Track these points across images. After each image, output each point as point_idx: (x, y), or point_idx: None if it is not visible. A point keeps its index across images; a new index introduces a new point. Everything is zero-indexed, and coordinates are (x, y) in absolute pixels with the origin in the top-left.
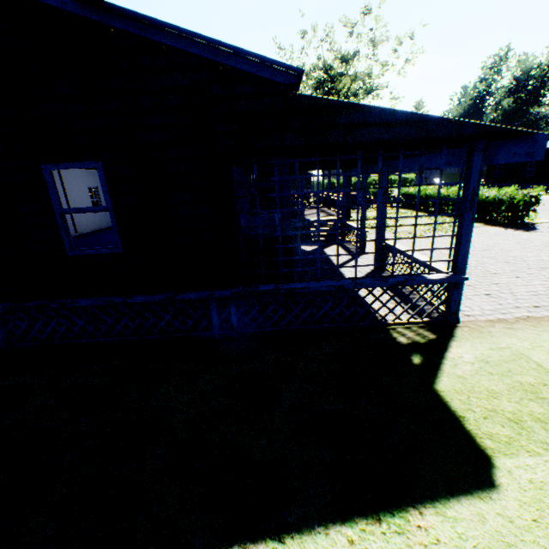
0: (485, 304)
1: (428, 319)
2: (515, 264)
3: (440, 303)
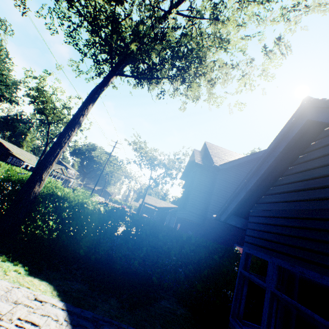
0: None
1: None
2: None
3: None
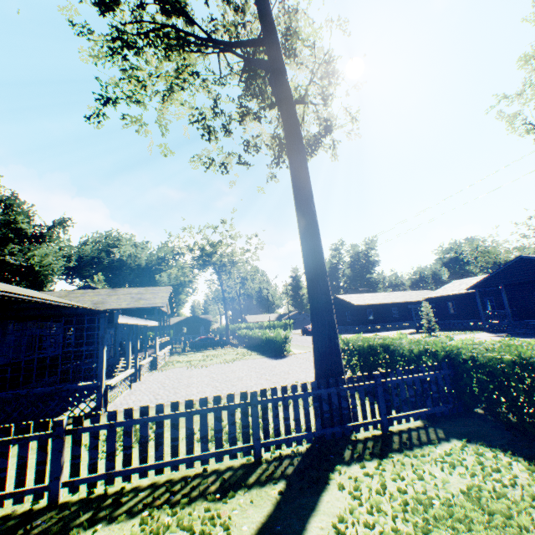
0: (144, 402)
1: (84, 413)
2: (216, 380)
3: (92, 401)
